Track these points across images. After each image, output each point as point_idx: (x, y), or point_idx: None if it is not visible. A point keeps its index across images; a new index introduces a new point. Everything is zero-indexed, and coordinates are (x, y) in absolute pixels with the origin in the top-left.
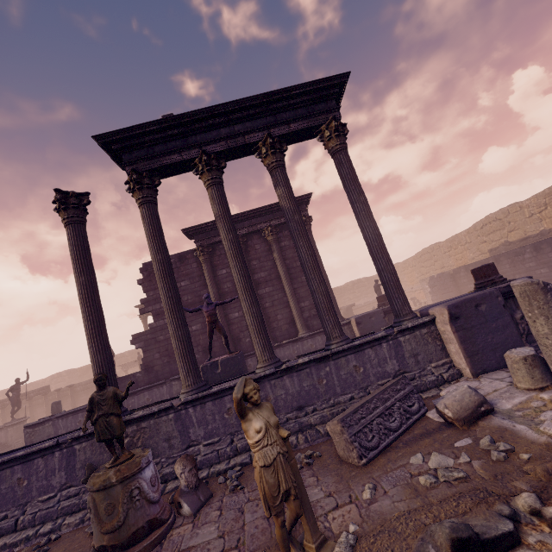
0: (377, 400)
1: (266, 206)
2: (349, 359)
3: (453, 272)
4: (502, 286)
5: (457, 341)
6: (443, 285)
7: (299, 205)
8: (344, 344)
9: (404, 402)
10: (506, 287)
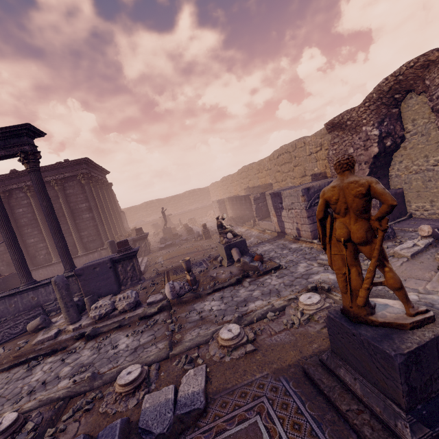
0: (11, 321)
1: (50, 165)
2: (29, 293)
3: (225, 200)
4: (118, 256)
5: (80, 286)
6: (219, 208)
7: (79, 164)
8: (26, 287)
9: (31, 319)
10: (120, 256)
